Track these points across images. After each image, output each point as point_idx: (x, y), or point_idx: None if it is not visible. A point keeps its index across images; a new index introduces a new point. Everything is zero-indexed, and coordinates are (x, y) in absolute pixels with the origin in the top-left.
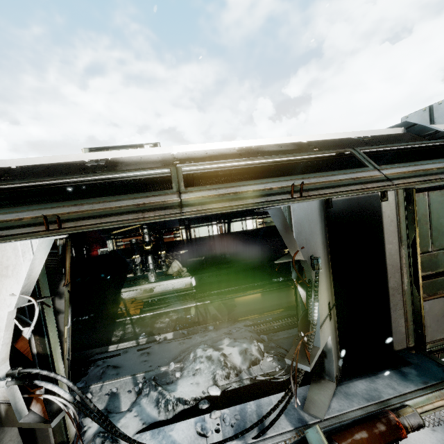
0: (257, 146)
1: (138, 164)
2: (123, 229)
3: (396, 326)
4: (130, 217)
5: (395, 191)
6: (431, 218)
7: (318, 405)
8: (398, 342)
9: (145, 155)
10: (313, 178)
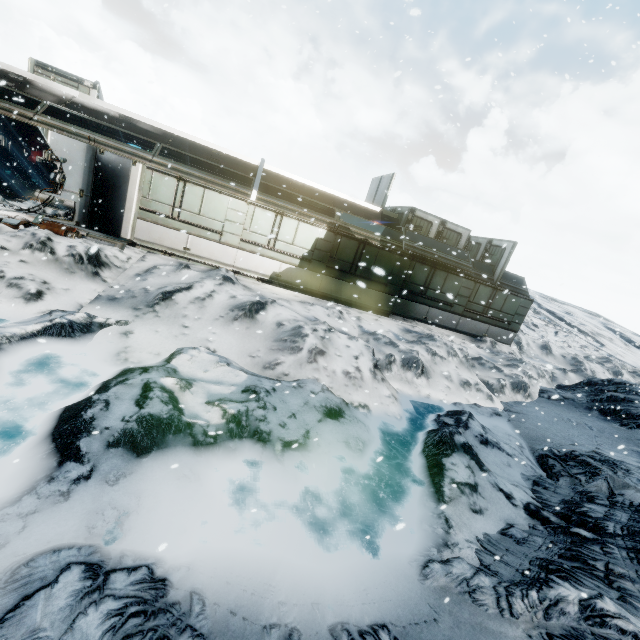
0: (137, 121)
1: (44, 91)
2: None
3: (126, 226)
4: (3, 112)
5: (142, 164)
6: (152, 184)
7: (56, 219)
8: (125, 234)
9: (54, 88)
10: (113, 142)
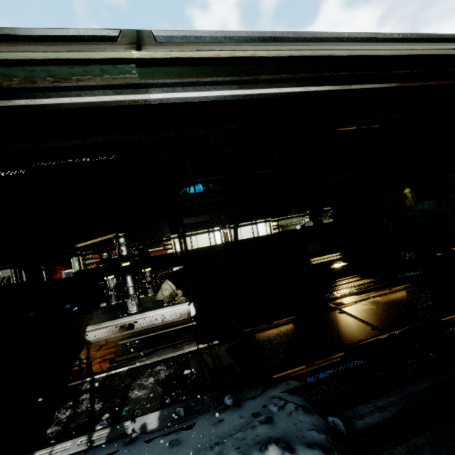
0: None
1: None
2: (92, 240)
3: None
4: None
5: None
6: None
7: None
8: None
9: None
10: None
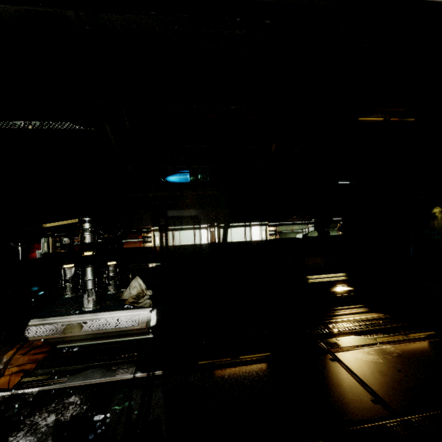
0: None
1: None
2: (61, 221)
3: None
4: None
5: None
6: None
7: None
8: None
9: None
10: None
